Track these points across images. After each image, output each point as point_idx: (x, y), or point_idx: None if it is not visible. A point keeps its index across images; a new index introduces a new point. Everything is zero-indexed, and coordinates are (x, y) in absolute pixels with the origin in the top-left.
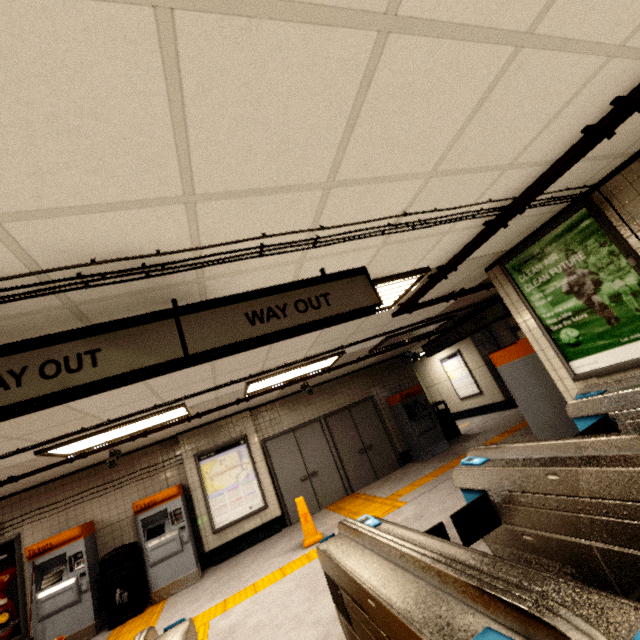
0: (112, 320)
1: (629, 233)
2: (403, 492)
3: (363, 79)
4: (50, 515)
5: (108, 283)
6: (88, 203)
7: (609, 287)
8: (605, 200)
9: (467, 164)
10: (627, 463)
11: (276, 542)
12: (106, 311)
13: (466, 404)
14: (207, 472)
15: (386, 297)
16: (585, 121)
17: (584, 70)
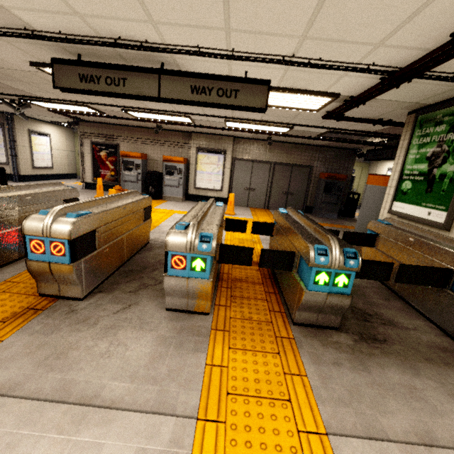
0: (136, 63)
1: None
2: None
3: None
4: (131, 142)
5: (128, 48)
6: (111, 16)
7: (446, 168)
8: None
9: (334, 36)
10: (299, 231)
11: None
12: (132, 59)
13: None
14: (200, 159)
15: (308, 103)
16: (451, 27)
17: None
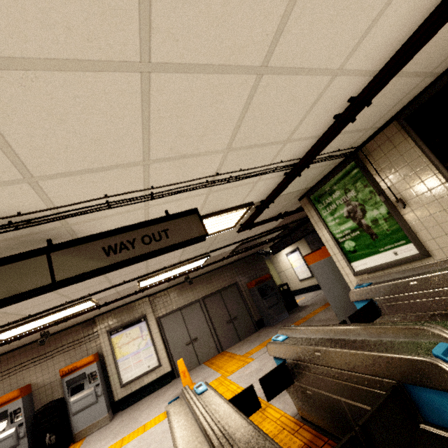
0: (1, 256)
1: (380, 179)
2: (254, 351)
3: (142, 100)
4: None
5: None
6: None
7: (371, 214)
8: (365, 157)
9: (253, 142)
10: (355, 347)
11: (166, 391)
12: None
13: (303, 284)
14: (116, 343)
15: (227, 222)
16: (333, 112)
17: (318, 84)
